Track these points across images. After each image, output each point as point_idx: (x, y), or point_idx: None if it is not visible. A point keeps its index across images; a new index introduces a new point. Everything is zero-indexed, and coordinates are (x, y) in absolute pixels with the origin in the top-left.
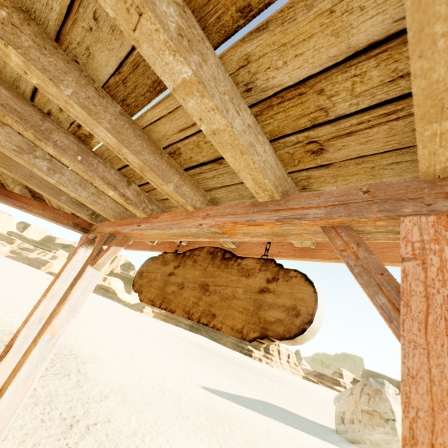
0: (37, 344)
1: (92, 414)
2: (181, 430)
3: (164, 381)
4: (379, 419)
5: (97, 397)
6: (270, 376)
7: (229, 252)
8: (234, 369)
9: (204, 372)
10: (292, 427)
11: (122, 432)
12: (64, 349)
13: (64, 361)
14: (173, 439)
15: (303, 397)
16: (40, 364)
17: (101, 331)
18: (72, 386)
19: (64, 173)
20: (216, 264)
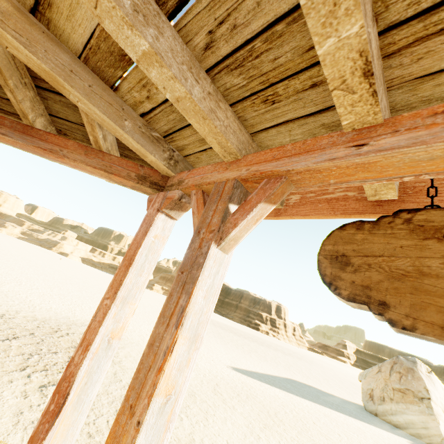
0: (142, 424)
1: None
2: (235, 426)
3: (196, 364)
4: (413, 398)
5: None
6: (281, 350)
7: None
8: (249, 345)
9: (227, 350)
10: (327, 407)
11: (178, 439)
12: None
13: None
14: (232, 442)
15: (317, 370)
16: None
17: None
18: (110, 380)
19: (161, 31)
20: None
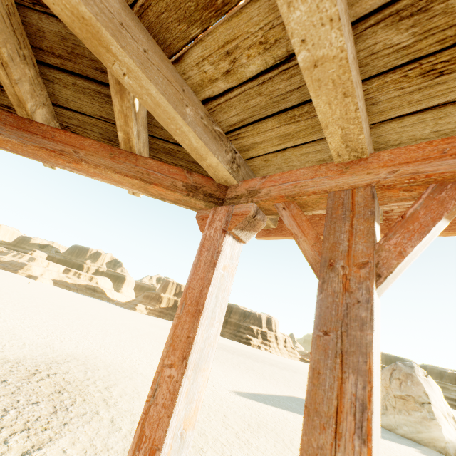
0: None
1: None
2: None
3: None
4: (414, 404)
5: None
6: (276, 364)
7: None
8: (245, 363)
9: (224, 371)
10: None
11: None
12: (77, 372)
13: (84, 391)
14: None
15: None
16: None
17: (107, 339)
18: (108, 430)
19: None
20: None
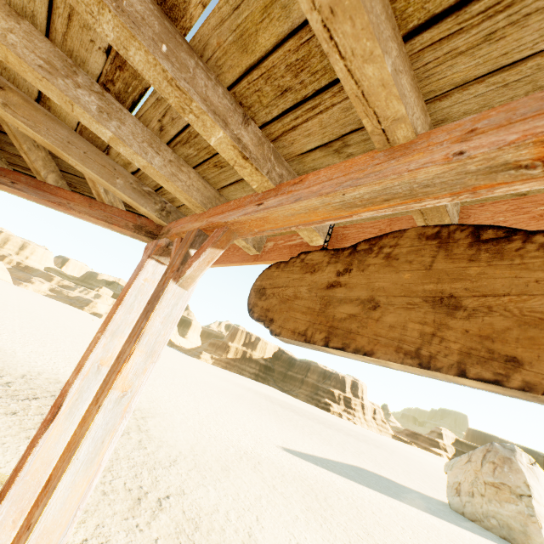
0: (101, 407)
1: (162, 483)
2: (270, 504)
3: (238, 440)
4: (509, 494)
5: (165, 461)
6: (355, 435)
7: (491, 227)
8: (313, 427)
9: (281, 429)
10: (397, 500)
11: (200, 508)
12: None
13: None
14: (263, 518)
15: (398, 461)
16: (107, 438)
17: (158, 380)
18: (134, 446)
19: (124, 121)
20: (461, 255)
